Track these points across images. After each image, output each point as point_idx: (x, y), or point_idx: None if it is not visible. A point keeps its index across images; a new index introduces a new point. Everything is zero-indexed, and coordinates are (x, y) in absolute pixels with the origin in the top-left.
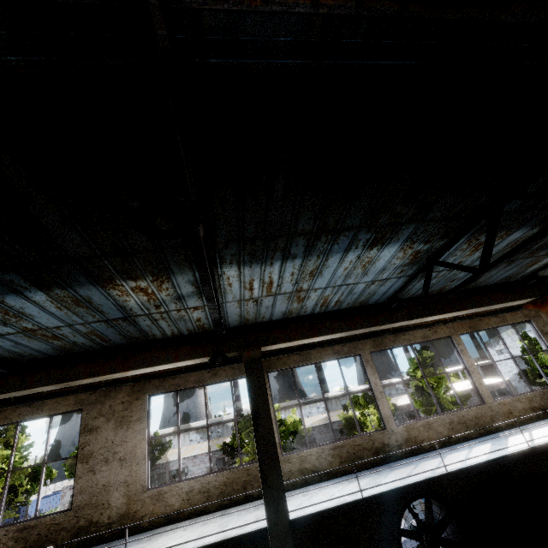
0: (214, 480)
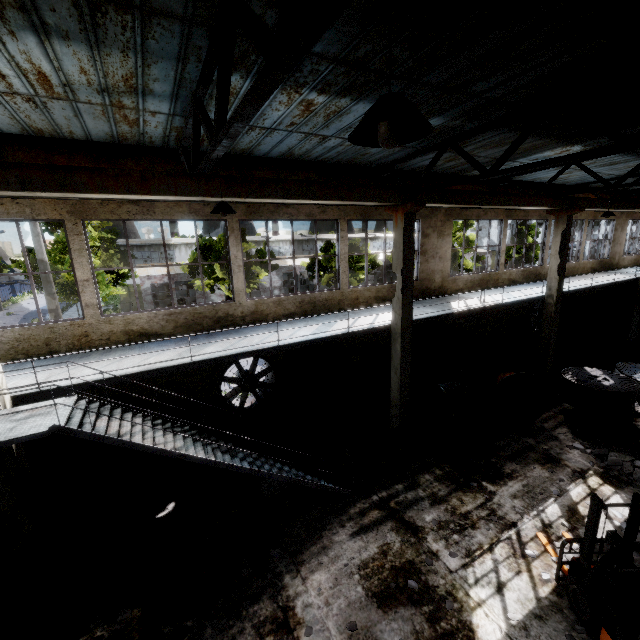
0: (476, 277)
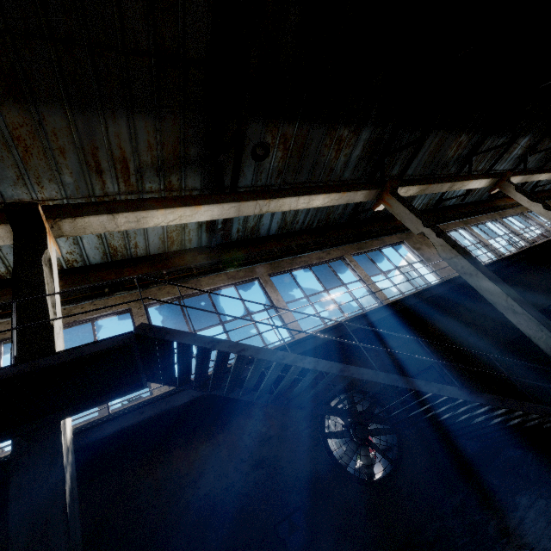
0: None
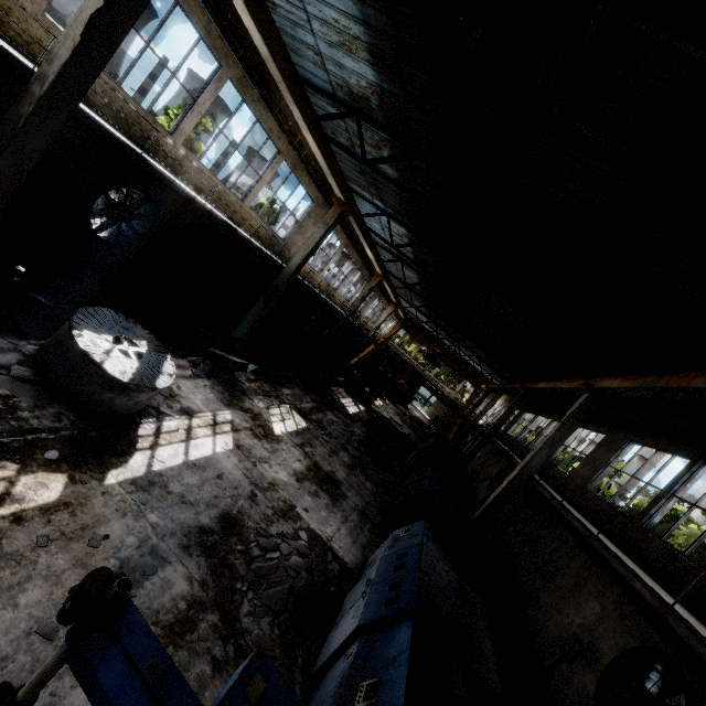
0: None
